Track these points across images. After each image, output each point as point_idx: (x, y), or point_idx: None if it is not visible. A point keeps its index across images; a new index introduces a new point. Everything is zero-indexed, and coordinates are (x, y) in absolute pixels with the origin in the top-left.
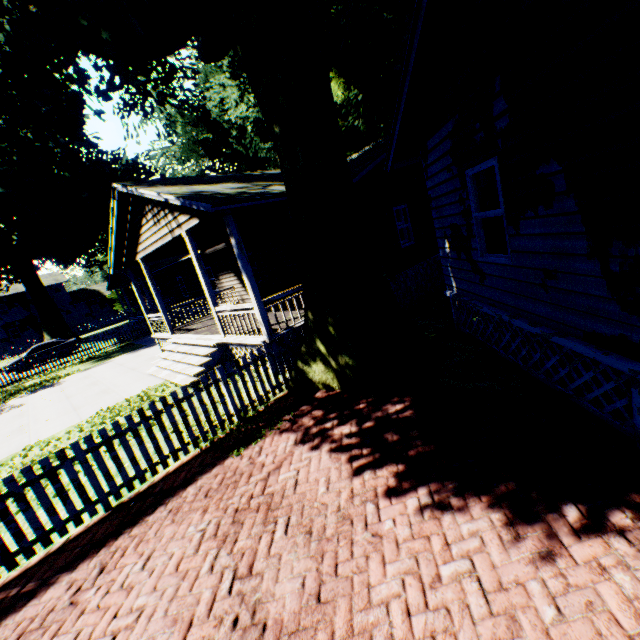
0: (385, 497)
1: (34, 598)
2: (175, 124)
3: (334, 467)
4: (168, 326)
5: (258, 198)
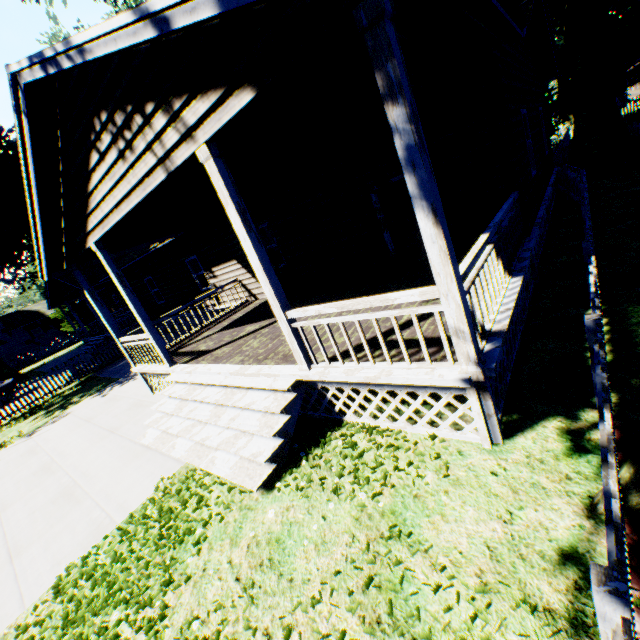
0: None
1: None
2: None
3: None
4: (162, 354)
5: None
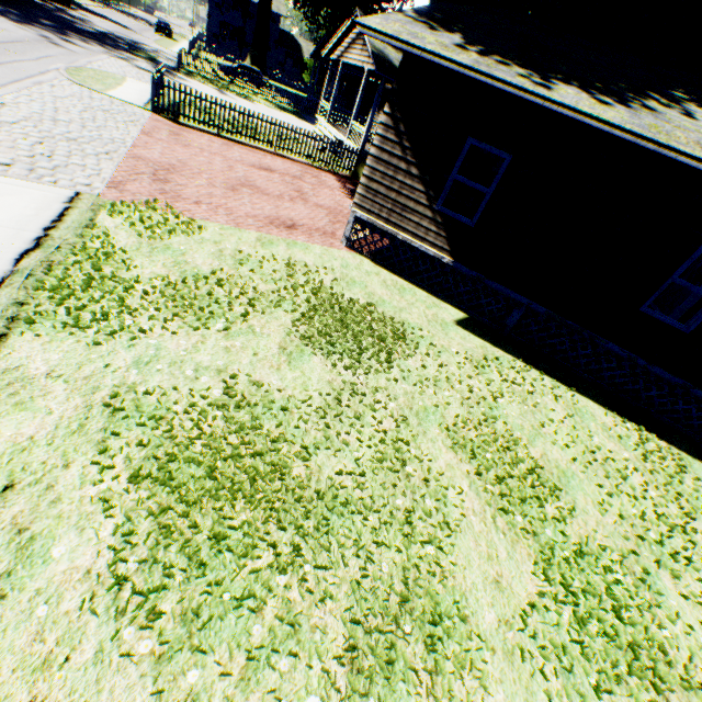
0: (341, 192)
1: (255, 150)
2: None
3: (338, 186)
4: (328, 116)
5: None
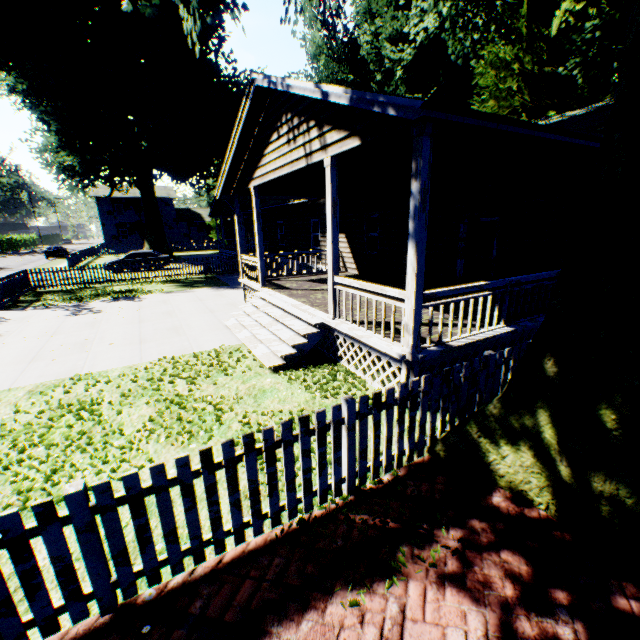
0: None
1: None
2: (319, 56)
3: None
4: (260, 276)
5: (492, 115)
